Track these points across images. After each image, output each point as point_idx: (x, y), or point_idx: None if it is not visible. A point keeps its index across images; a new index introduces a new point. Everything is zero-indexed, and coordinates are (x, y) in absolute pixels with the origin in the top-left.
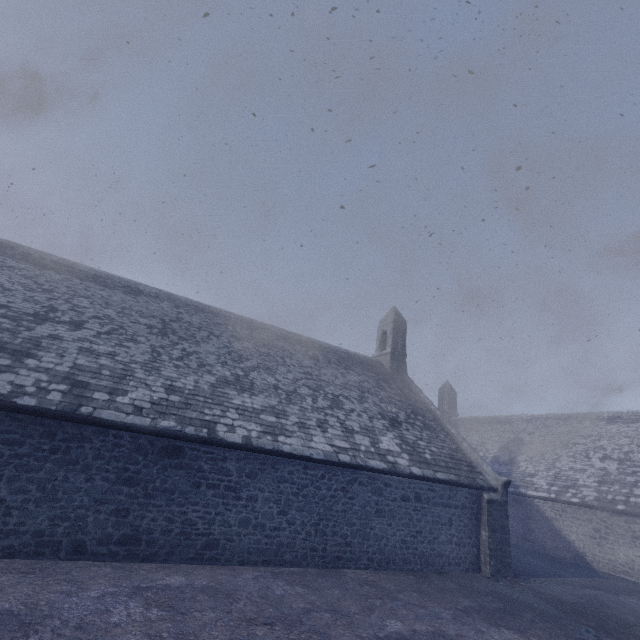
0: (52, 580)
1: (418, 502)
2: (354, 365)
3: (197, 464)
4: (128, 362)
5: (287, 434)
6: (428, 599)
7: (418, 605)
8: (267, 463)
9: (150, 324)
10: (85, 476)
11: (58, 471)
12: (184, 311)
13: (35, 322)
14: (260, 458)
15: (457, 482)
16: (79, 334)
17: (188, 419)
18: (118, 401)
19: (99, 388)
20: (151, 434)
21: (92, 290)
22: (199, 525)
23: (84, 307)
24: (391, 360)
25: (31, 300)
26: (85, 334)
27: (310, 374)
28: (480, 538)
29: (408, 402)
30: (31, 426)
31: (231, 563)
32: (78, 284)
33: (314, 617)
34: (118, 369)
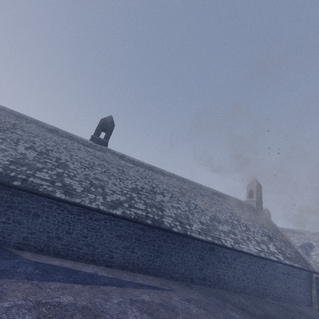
0: (198, 291)
1: (288, 275)
2: (243, 207)
3: (218, 254)
4: (184, 211)
5: (241, 243)
6: (306, 316)
7: (306, 318)
8: (238, 255)
9: (177, 191)
10: (191, 256)
11: (184, 253)
12: (180, 182)
13: (154, 194)
14: (236, 253)
15: (303, 268)
16: (166, 199)
17: (213, 236)
18: (193, 229)
19: (185, 223)
20: (207, 242)
21: (153, 175)
22: (221, 276)
23: (158, 184)
24: (256, 204)
25: (145, 183)
26: (167, 198)
27: (232, 213)
28: (312, 293)
29: (269, 227)
30: (176, 238)
31: (231, 291)
32: (148, 172)
33: (280, 316)
34: (184, 214)
